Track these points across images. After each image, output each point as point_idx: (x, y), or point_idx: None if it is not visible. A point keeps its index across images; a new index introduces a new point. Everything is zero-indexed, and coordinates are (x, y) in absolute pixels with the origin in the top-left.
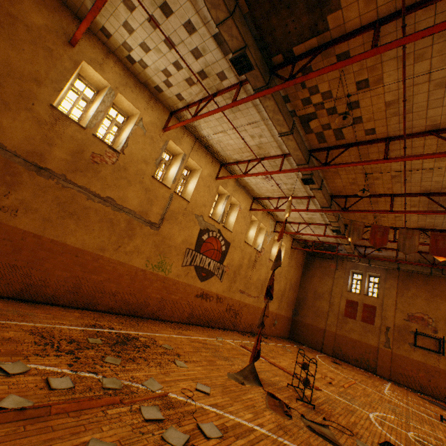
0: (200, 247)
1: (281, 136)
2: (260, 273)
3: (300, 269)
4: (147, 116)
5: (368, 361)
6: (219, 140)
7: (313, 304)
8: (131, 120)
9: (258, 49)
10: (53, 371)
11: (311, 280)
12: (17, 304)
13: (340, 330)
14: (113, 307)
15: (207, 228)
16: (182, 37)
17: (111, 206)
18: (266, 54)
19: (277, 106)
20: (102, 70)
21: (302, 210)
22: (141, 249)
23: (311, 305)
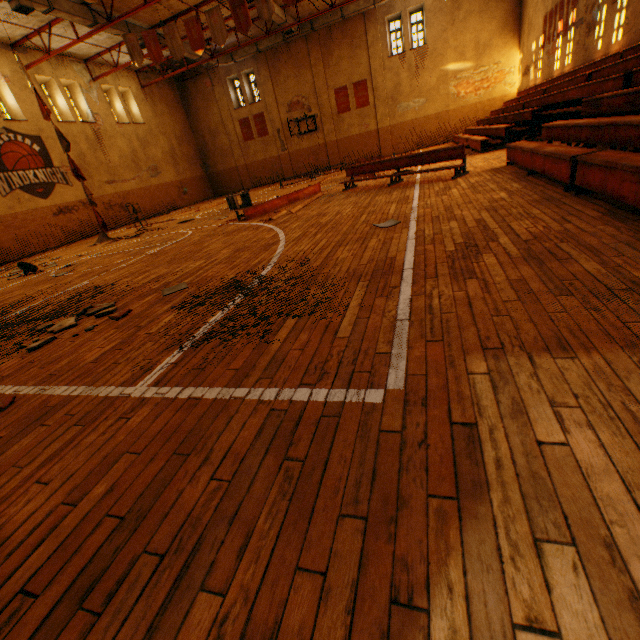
0: (4, 165)
1: None
2: (120, 149)
3: (180, 110)
4: None
5: (278, 174)
6: None
7: (216, 146)
8: None
9: None
10: None
11: (199, 118)
12: None
13: (248, 159)
14: None
15: None
16: None
17: None
18: None
19: None
20: None
21: (75, 42)
22: None
23: (214, 149)
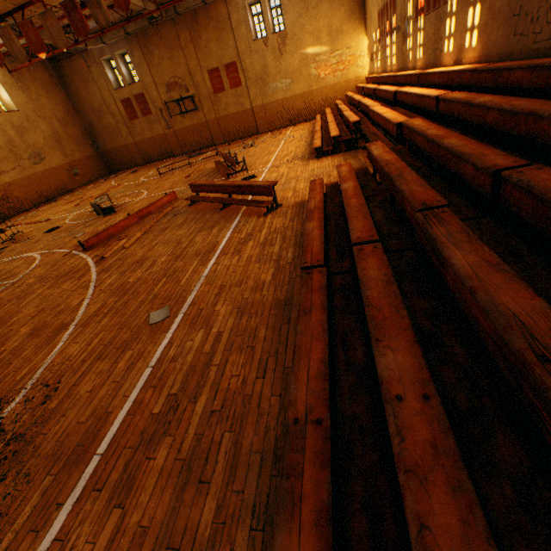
0: None
1: None
2: None
3: (59, 91)
4: None
5: (167, 150)
6: None
7: (103, 125)
8: None
9: None
10: None
11: (81, 98)
12: None
13: (137, 137)
14: None
15: None
16: None
17: None
18: None
19: None
20: None
21: None
22: None
23: (102, 129)
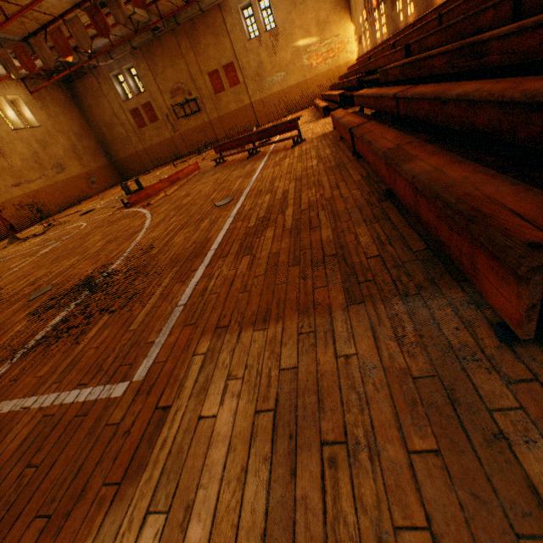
0: None
1: None
2: (20, 153)
3: (74, 108)
4: None
5: (174, 153)
6: None
7: (114, 136)
8: None
9: None
10: None
11: (93, 114)
12: None
13: (146, 144)
14: None
15: None
16: None
17: None
18: None
19: None
20: None
21: None
22: None
23: (113, 139)
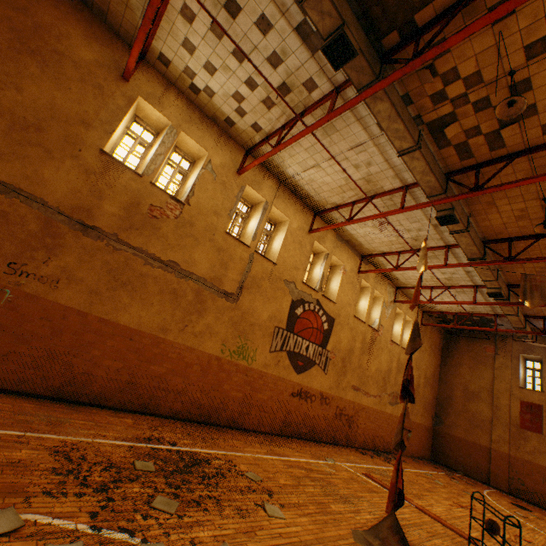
0: (293, 325)
1: (401, 155)
2: (380, 361)
3: (437, 354)
4: (217, 157)
5: None
6: (310, 179)
7: (465, 407)
8: (197, 164)
9: (361, 28)
10: (61, 527)
11: (456, 371)
12: (52, 405)
13: (516, 450)
14: (179, 410)
15: (301, 298)
16: (254, 42)
17: (175, 272)
18: (373, 35)
19: (393, 108)
20: (161, 106)
21: (438, 265)
22: (214, 329)
23: (461, 409)
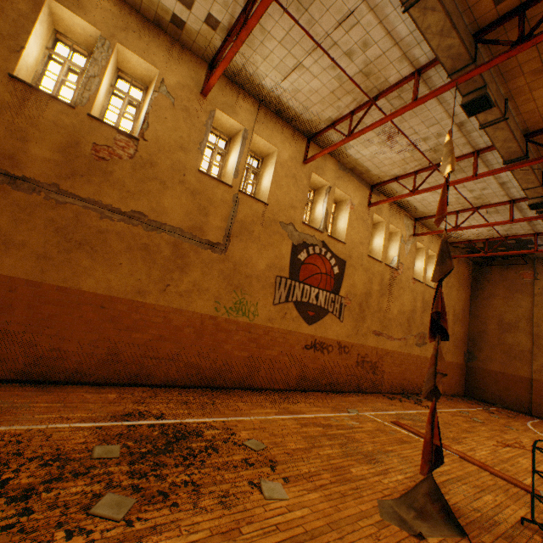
0: (297, 273)
1: (408, 8)
2: (403, 302)
3: (466, 289)
4: (171, 76)
5: None
6: (294, 89)
7: (501, 340)
8: (150, 89)
9: None
10: None
11: (488, 303)
12: (15, 389)
13: None
14: (177, 378)
15: (303, 241)
16: None
17: (142, 225)
18: None
19: None
20: (82, 9)
21: (465, 178)
22: (202, 286)
23: (496, 342)
